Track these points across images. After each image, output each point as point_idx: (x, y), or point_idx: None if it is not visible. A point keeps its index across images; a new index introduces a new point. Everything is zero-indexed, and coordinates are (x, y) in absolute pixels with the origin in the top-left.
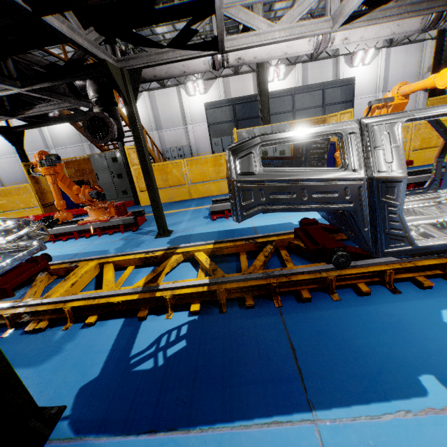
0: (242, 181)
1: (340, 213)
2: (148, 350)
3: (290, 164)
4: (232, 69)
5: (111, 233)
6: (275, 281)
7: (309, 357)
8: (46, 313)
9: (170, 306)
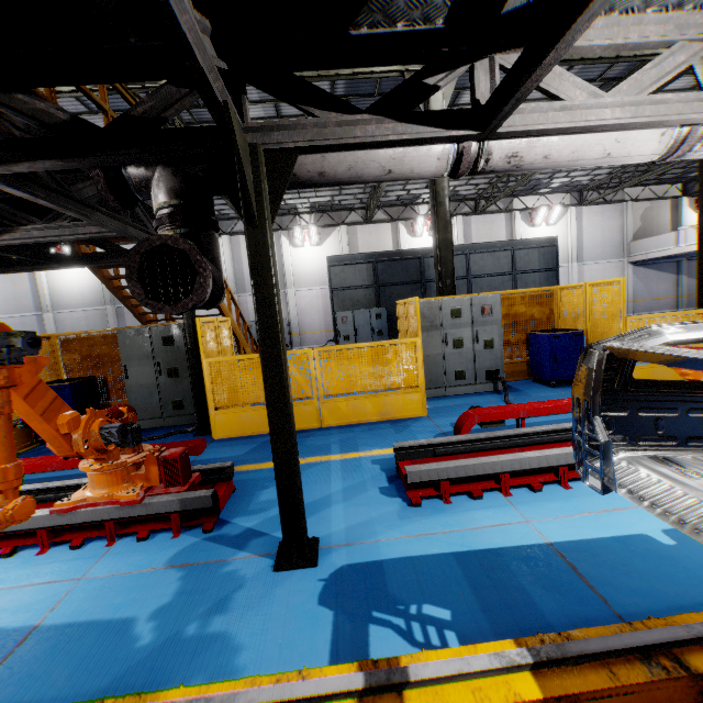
0: None
1: None
2: None
3: None
4: (362, 215)
5: (144, 536)
6: None
7: None
8: None
9: None
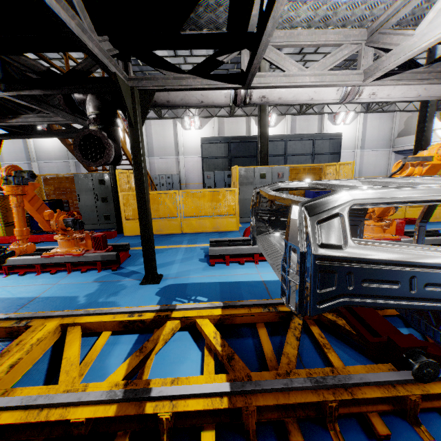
0: (324, 258)
1: None
2: None
3: None
4: (228, 111)
5: (84, 270)
6: (332, 398)
7: None
8: None
9: (167, 430)
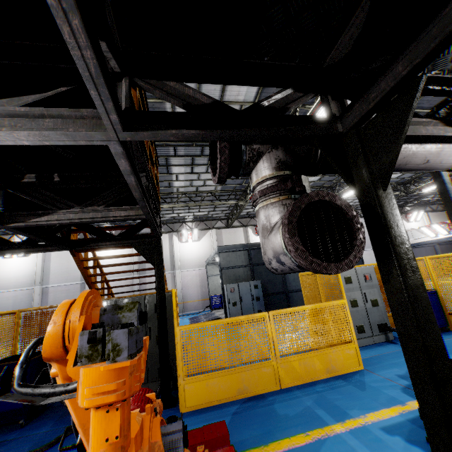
0: None
1: None
2: None
3: None
4: (225, 223)
5: None
6: None
7: None
8: None
9: None
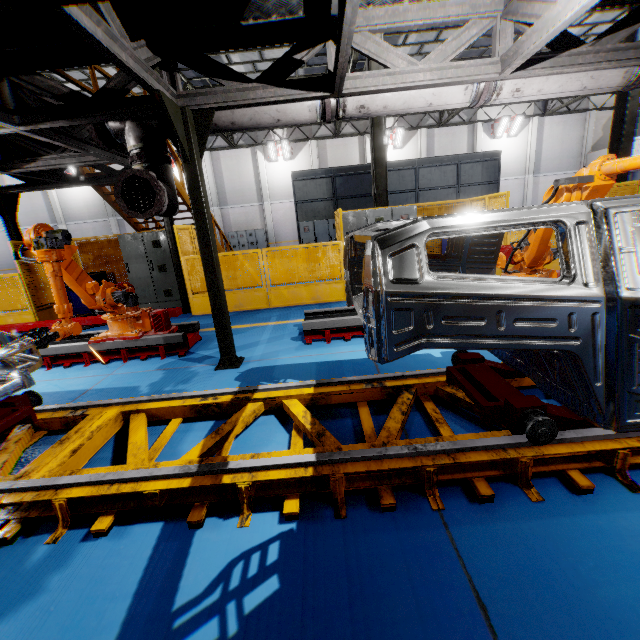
0: (397, 294)
1: (545, 352)
2: (207, 596)
3: (440, 266)
4: (331, 129)
5: (144, 358)
6: (431, 463)
7: (516, 627)
8: (20, 507)
9: (247, 501)
